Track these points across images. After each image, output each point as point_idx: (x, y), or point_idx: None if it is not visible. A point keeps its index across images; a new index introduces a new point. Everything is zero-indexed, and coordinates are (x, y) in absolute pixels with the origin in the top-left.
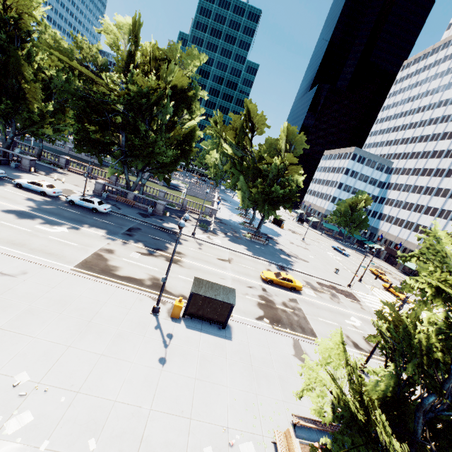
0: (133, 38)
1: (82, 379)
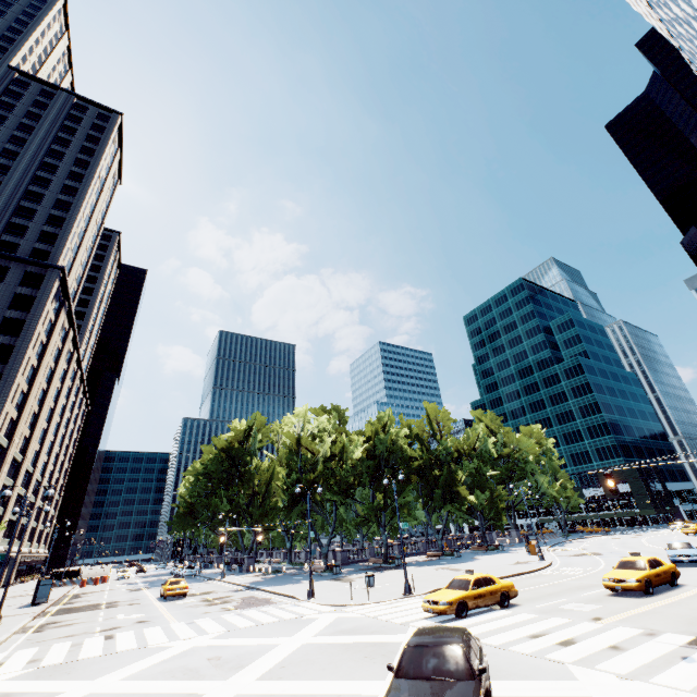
0: None
1: None
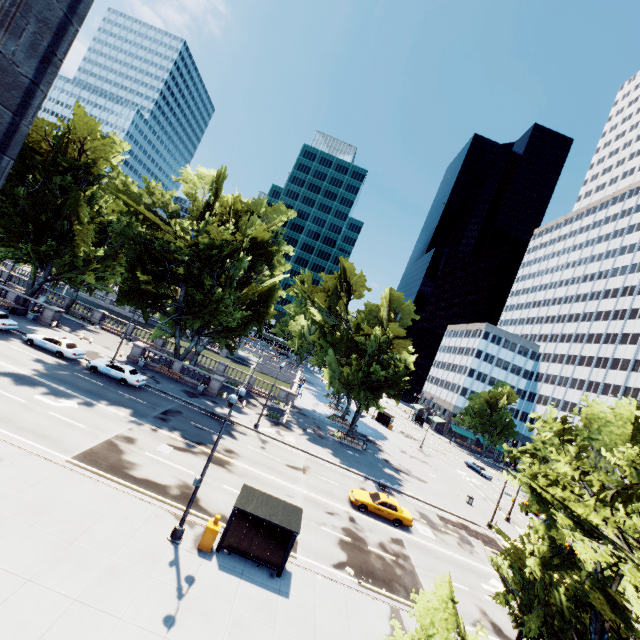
0: (215, 189)
1: (34, 639)
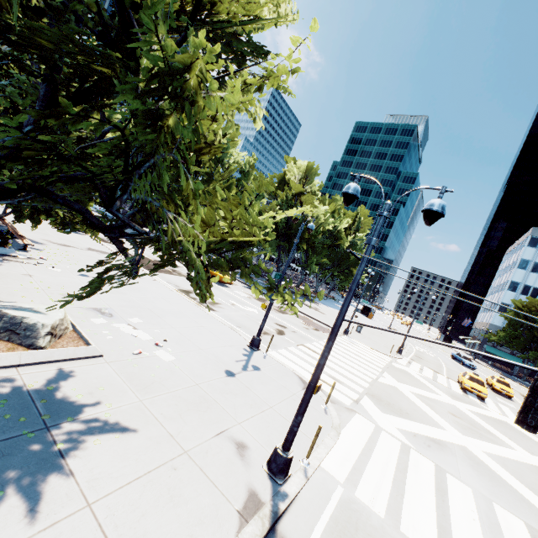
0: None
1: None
